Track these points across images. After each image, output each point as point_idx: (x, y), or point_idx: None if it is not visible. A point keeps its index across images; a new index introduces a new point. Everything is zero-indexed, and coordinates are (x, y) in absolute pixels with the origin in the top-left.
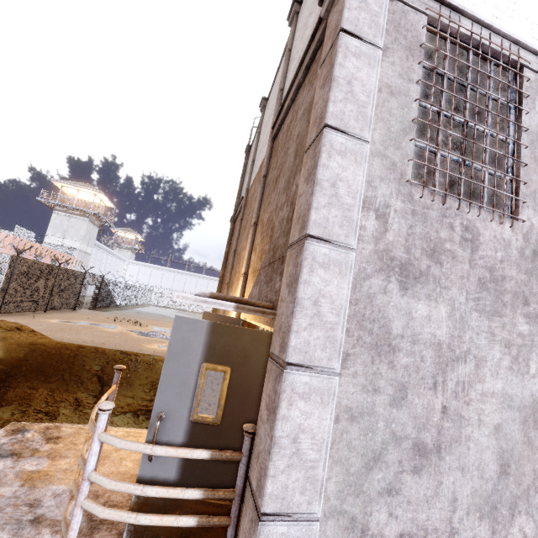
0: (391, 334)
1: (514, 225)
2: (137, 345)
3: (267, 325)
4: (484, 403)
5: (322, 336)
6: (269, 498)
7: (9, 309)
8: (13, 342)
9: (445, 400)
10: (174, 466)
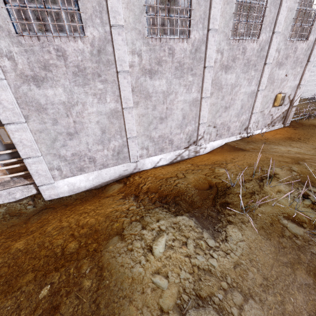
0: (42, 105)
1: (84, 40)
2: None
3: None
4: (90, 116)
5: (11, 113)
6: (22, 155)
7: None
8: None
9: (74, 119)
10: (8, 156)
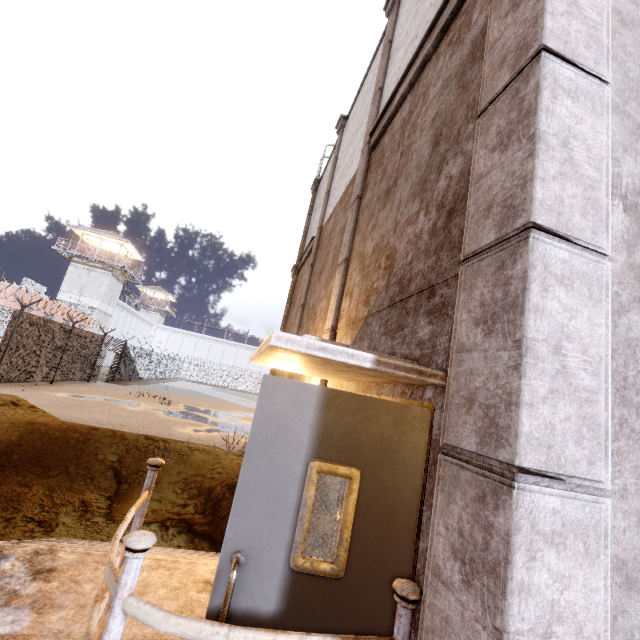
0: None
1: None
2: (166, 428)
3: (405, 398)
4: None
5: (574, 415)
6: None
7: (6, 378)
8: (5, 420)
9: None
10: None
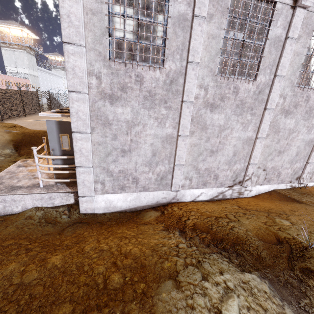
0: (109, 120)
1: (161, 70)
2: None
3: None
4: (146, 137)
5: (82, 123)
6: (77, 163)
7: (6, 117)
8: (14, 132)
9: (131, 137)
10: (61, 161)
